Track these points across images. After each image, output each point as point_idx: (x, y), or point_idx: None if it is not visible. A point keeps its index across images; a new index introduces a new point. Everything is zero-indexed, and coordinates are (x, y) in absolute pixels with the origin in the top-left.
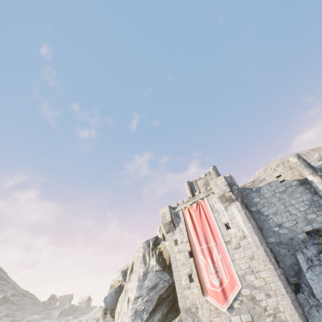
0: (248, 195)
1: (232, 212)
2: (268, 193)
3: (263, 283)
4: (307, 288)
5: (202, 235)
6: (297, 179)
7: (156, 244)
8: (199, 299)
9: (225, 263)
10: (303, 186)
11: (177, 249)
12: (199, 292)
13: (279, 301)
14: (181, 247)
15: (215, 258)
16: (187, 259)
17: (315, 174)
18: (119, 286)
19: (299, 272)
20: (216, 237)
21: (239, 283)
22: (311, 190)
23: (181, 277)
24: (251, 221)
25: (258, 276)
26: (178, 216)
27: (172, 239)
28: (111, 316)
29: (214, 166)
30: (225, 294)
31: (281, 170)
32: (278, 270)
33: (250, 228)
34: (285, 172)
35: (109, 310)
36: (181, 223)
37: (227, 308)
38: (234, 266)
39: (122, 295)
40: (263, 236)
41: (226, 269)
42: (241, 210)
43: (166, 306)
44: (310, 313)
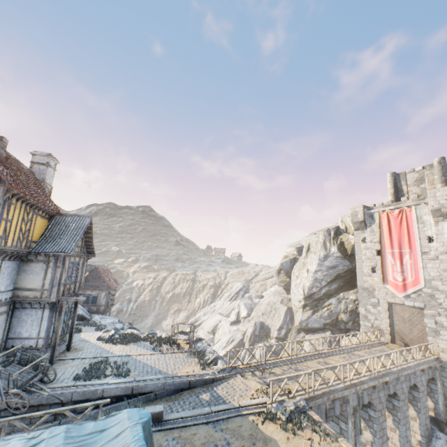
0: None
1: (442, 228)
2: None
3: None
4: None
5: (396, 241)
6: None
7: (337, 234)
8: (378, 285)
9: (414, 267)
10: None
11: (364, 246)
12: (380, 281)
13: None
14: (369, 245)
15: (404, 262)
16: (374, 256)
17: None
18: (293, 258)
19: None
20: (412, 246)
21: (422, 284)
22: None
23: (363, 267)
24: None
25: (445, 284)
26: (372, 217)
27: (360, 237)
28: (287, 276)
29: (441, 158)
30: (405, 287)
31: None
32: None
33: None
34: None
35: (285, 272)
36: (375, 225)
37: (403, 296)
38: (423, 272)
39: (296, 264)
40: None
41: (413, 272)
42: None
43: (343, 281)
44: None
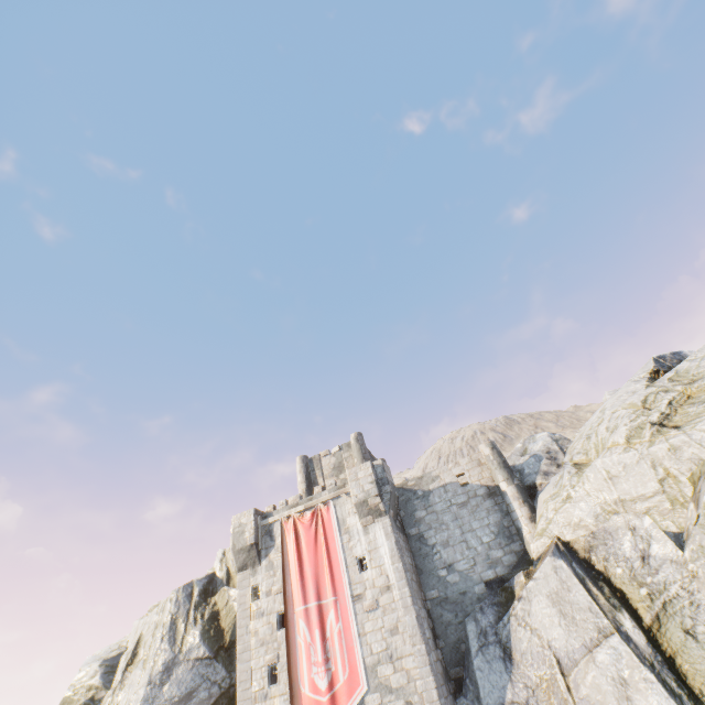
0: (408, 503)
1: (375, 536)
2: (441, 504)
3: (406, 679)
4: (473, 685)
5: (312, 579)
6: (486, 484)
7: (209, 594)
8: None
9: (346, 640)
10: (492, 498)
11: (255, 608)
12: None
13: None
14: (265, 604)
15: (329, 630)
16: (274, 631)
17: (510, 481)
18: (87, 702)
19: (465, 657)
20: (339, 586)
21: (364, 682)
22: (503, 507)
23: (252, 674)
24: (405, 557)
25: (399, 667)
26: (272, 533)
27: (248, 586)
28: None
29: (359, 434)
30: None
31: (466, 465)
32: (433, 654)
33: (400, 571)
34: (470, 469)
35: None
36: (275, 549)
37: None
38: (362, 647)
39: None
40: (420, 586)
41: (345, 654)
42: (391, 533)
43: None
44: None
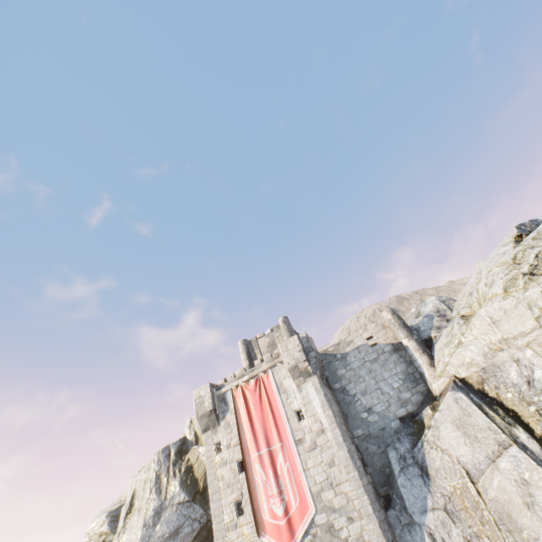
0: (330, 365)
1: (307, 392)
2: (356, 362)
3: (345, 500)
4: (399, 499)
5: (261, 431)
6: (391, 343)
7: (183, 453)
8: None
9: (294, 476)
10: (397, 353)
11: (220, 459)
12: (253, 531)
13: (365, 525)
14: (227, 455)
15: (279, 469)
16: (236, 475)
17: (410, 337)
18: None
19: (390, 478)
20: (283, 434)
21: (312, 506)
22: (406, 359)
23: (223, 510)
24: (333, 406)
25: (338, 492)
26: (226, 400)
27: (212, 442)
28: None
29: (285, 317)
30: (291, 528)
31: (373, 330)
32: (365, 479)
33: (330, 417)
34: (377, 332)
35: None
36: (230, 412)
37: None
38: (307, 479)
39: None
40: (348, 427)
41: (295, 486)
42: (319, 389)
43: None
44: (401, 536)
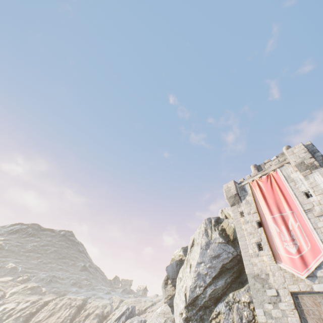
0: None
1: (314, 179)
2: None
3: None
4: None
5: (273, 204)
6: None
7: (218, 223)
8: (270, 266)
9: (304, 231)
10: None
11: (243, 220)
12: (270, 260)
13: None
14: (248, 218)
15: (290, 226)
16: (255, 229)
17: None
18: (179, 260)
19: None
20: (292, 206)
21: None
22: None
23: (248, 246)
24: None
25: None
26: (245, 189)
27: (237, 211)
28: (172, 285)
29: (288, 146)
30: (304, 261)
31: None
32: None
33: None
34: None
35: (171, 279)
36: (248, 195)
37: (307, 276)
38: (317, 234)
39: (182, 267)
40: None
41: (305, 237)
42: None
43: (230, 276)
44: None
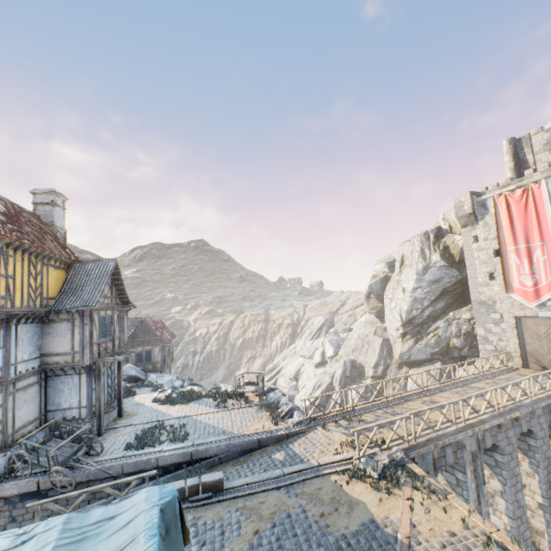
0: None
1: None
2: None
3: None
4: None
5: (521, 233)
6: None
7: (439, 238)
8: (499, 296)
9: (549, 266)
10: None
11: (476, 247)
12: (501, 290)
13: None
14: (483, 245)
15: (534, 259)
16: (491, 258)
17: None
18: (384, 277)
19: None
20: (545, 237)
21: None
22: None
23: (477, 275)
24: None
25: None
26: (485, 206)
27: (469, 236)
28: (378, 301)
29: None
30: (537, 294)
31: None
32: None
33: None
34: None
35: (375, 296)
36: (489, 216)
37: (536, 305)
38: None
39: (389, 284)
40: None
41: (548, 272)
42: None
43: (451, 298)
44: None
